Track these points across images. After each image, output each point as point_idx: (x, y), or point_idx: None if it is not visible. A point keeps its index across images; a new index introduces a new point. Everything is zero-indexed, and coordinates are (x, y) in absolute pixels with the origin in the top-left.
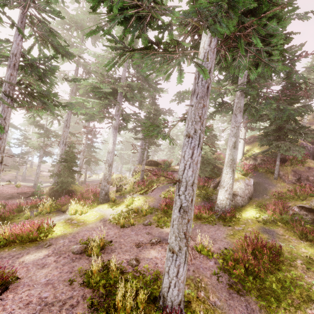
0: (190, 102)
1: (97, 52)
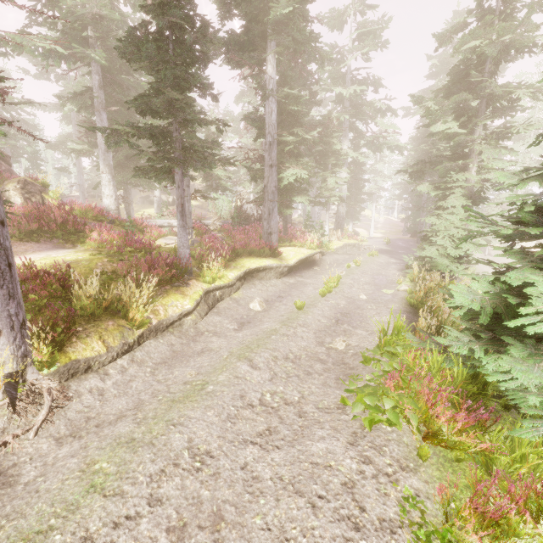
0: (76, 162)
1: None
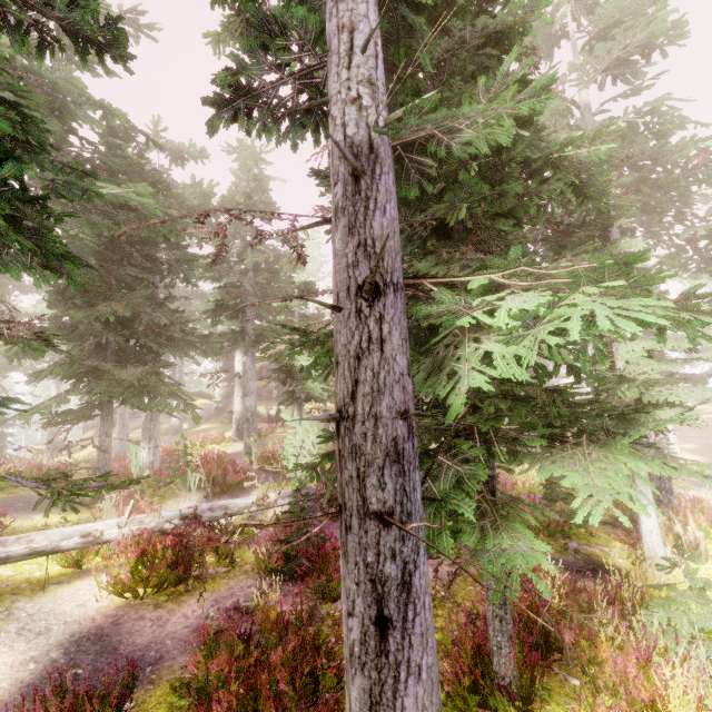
0: None
1: (29, 308)
